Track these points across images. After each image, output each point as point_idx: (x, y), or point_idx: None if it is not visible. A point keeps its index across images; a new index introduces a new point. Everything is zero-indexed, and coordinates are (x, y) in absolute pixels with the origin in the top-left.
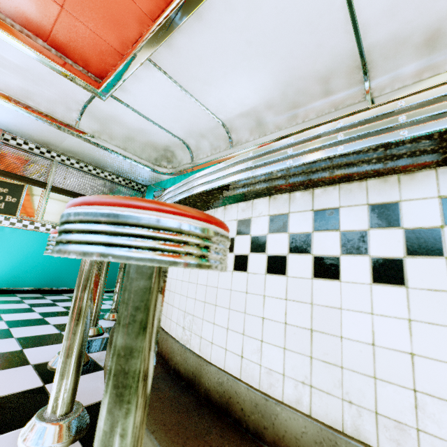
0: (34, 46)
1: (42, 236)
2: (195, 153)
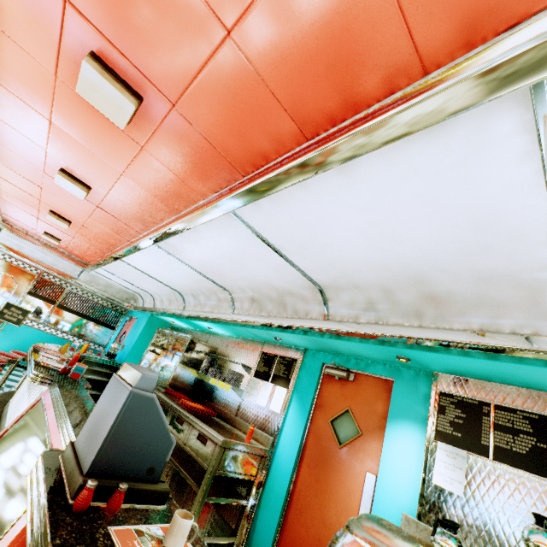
0: (57, 253)
1: (40, 333)
2: (145, 302)
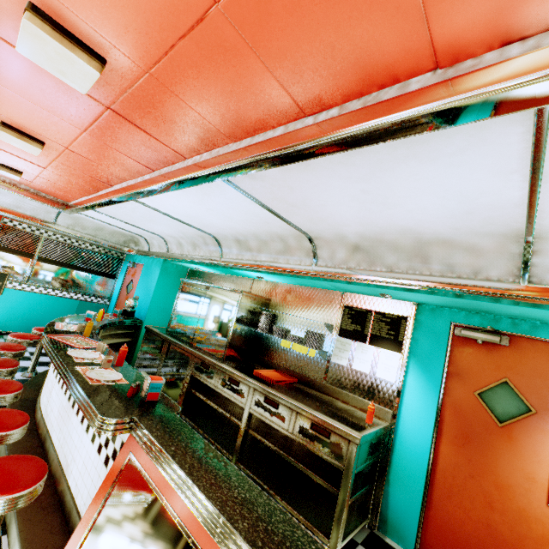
0: (18, 191)
1: (27, 294)
2: (151, 245)
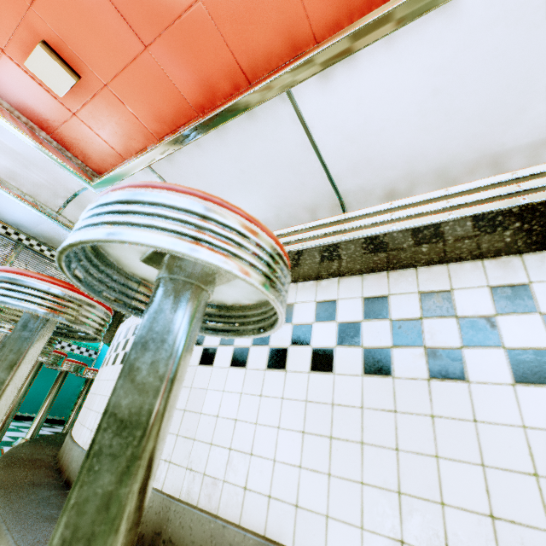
0: (35, 137)
1: None
2: None
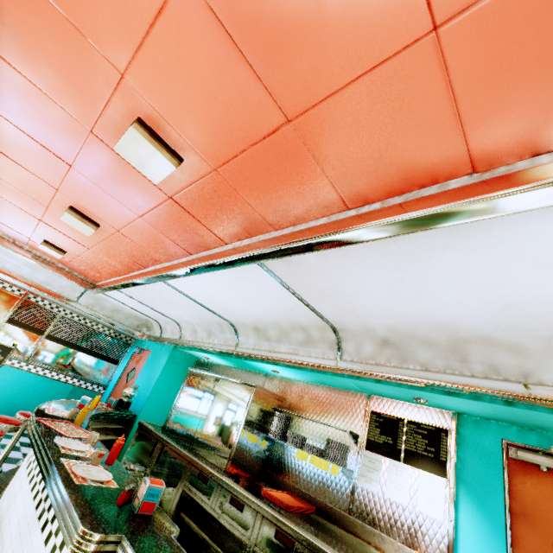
0: (54, 269)
1: (22, 374)
2: (163, 331)
